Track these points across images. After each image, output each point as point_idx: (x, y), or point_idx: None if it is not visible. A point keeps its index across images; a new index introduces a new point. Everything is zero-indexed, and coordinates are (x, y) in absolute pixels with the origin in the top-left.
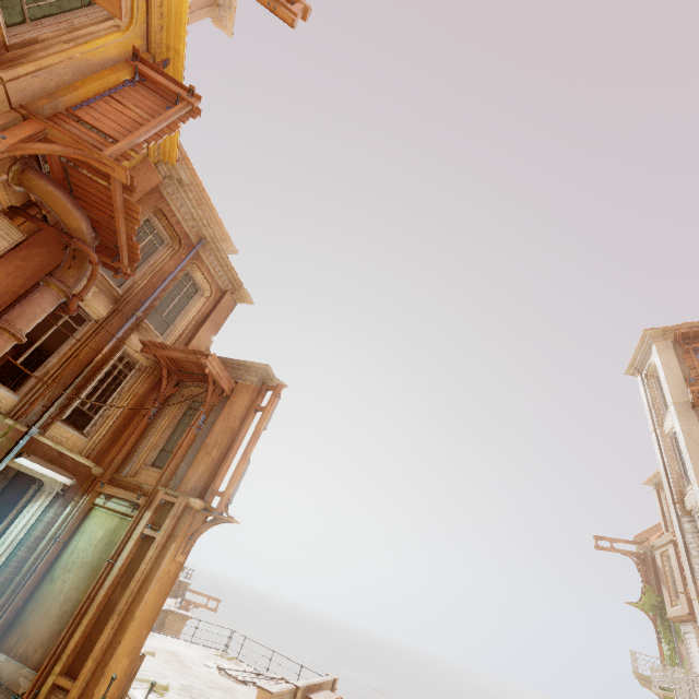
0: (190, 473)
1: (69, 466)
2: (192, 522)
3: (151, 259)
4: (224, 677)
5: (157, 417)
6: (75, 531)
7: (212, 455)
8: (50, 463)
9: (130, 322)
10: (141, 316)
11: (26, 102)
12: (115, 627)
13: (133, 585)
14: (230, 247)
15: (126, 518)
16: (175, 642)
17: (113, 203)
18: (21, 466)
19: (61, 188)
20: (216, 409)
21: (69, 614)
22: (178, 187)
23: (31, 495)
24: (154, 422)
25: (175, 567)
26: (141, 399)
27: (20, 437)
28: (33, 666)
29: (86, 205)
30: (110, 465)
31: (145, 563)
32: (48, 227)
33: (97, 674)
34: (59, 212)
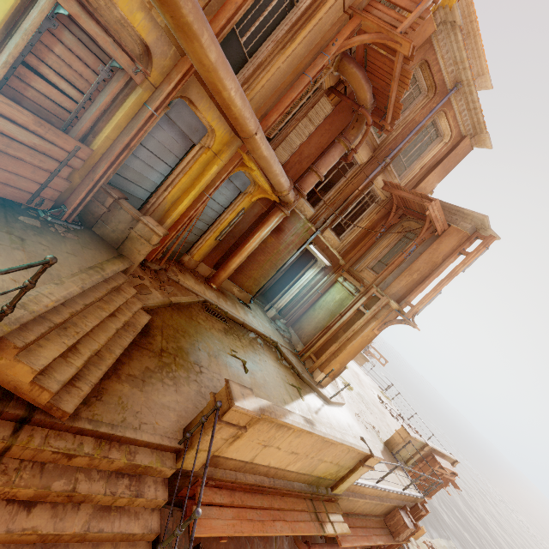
0: (394, 283)
1: (329, 255)
2: (388, 315)
3: (406, 111)
4: (381, 404)
5: (381, 238)
6: (326, 290)
7: (412, 277)
8: (322, 251)
9: (380, 167)
10: (388, 161)
11: (353, 1)
12: (337, 347)
13: (349, 333)
14: (485, 82)
15: (351, 295)
16: (358, 368)
17: (392, 73)
18: (310, 249)
19: (360, 67)
20: (425, 243)
21: (318, 329)
22: (449, 31)
23: (311, 264)
24: (378, 240)
25: (371, 335)
26: (374, 223)
27: (312, 234)
28: (302, 342)
29: (372, 77)
30: (349, 261)
31: (357, 324)
32: (347, 100)
33: (326, 363)
34: (355, 88)
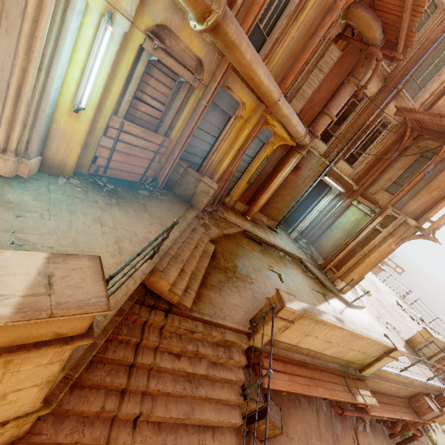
0: (411, 202)
1: (343, 183)
2: (405, 231)
3: (419, 32)
4: (399, 308)
5: (395, 161)
6: (342, 213)
7: (431, 195)
8: (336, 180)
9: (391, 95)
10: (400, 87)
11: None
12: (355, 261)
13: (366, 249)
14: None
15: (366, 215)
16: (374, 277)
17: (403, 5)
18: (324, 179)
19: (368, 9)
20: None
21: (336, 246)
22: None
23: (326, 192)
24: (392, 163)
25: (389, 249)
26: (387, 148)
27: (326, 167)
28: (323, 257)
29: (381, 13)
30: (362, 186)
31: (374, 241)
32: (355, 43)
33: (345, 274)
34: (364, 30)
